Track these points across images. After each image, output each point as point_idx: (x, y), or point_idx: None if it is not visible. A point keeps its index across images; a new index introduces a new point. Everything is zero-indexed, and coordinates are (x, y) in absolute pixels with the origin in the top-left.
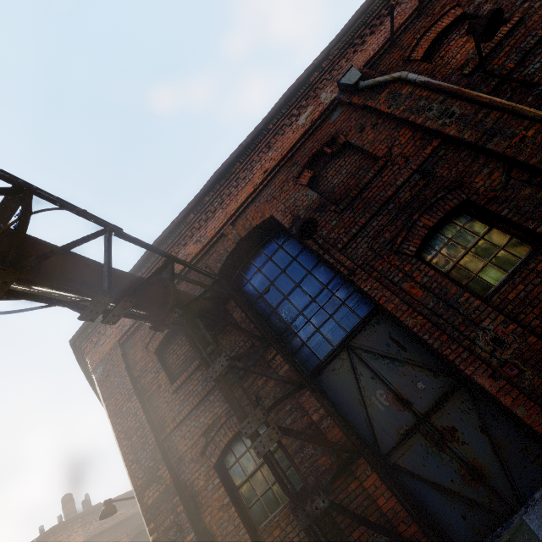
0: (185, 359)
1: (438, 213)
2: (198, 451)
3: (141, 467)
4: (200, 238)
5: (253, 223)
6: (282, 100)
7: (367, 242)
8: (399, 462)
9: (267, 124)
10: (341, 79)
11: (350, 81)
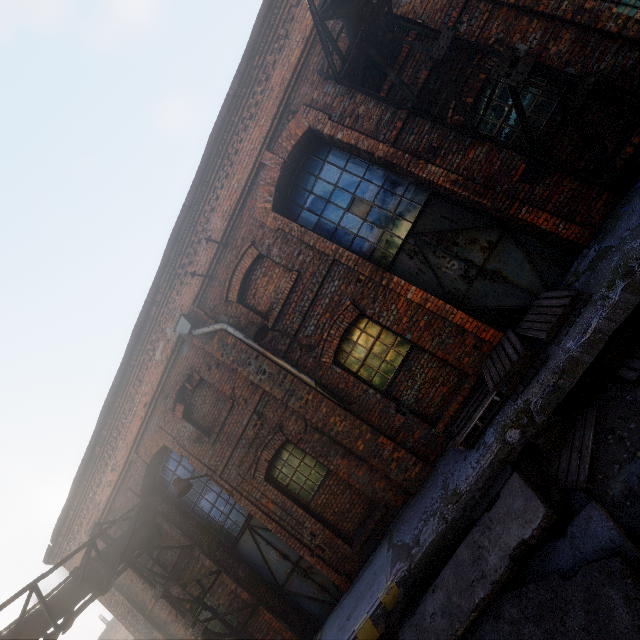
0: (143, 556)
1: (272, 451)
2: (174, 615)
3: (141, 634)
4: (114, 466)
5: (153, 452)
6: (133, 340)
7: (236, 469)
8: (289, 589)
9: (129, 360)
10: (176, 328)
11: (183, 332)
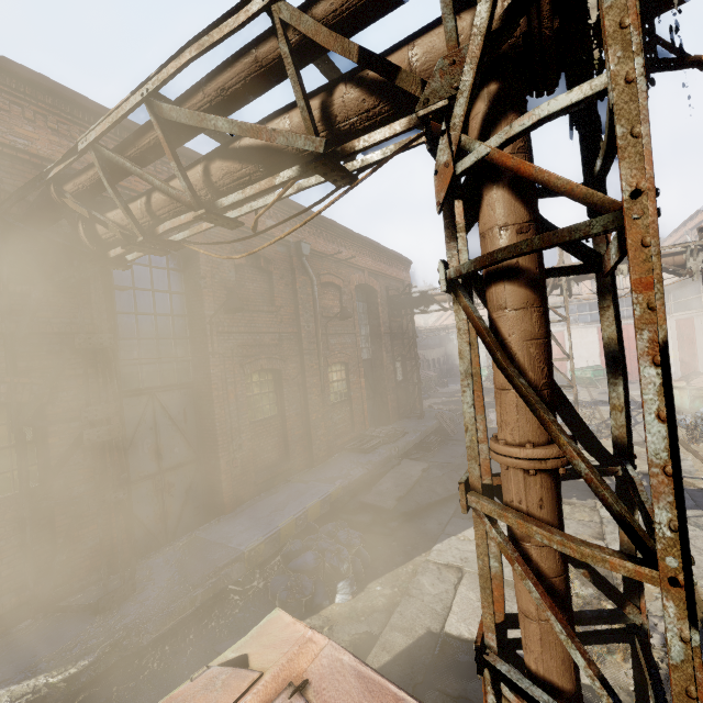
0: None
1: (270, 365)
2: None
3: None
4: None
5: None
6: None
7: (234, 344)
8: None
9: None
10: (303, 242)
11: (304, 250)
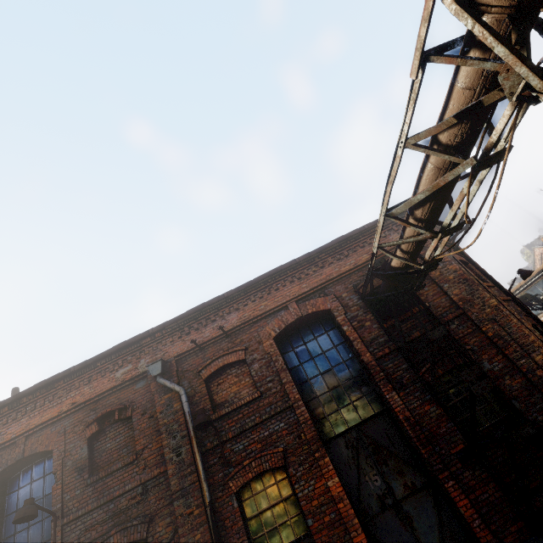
0: None
1: (125, 539)
2: None
3: None
4: None
5: (38, 448)
6: (115, 349)
7: (81, 530)
8: None
9: (98, 360)
10: (150, 365)
11: (152, 372)
